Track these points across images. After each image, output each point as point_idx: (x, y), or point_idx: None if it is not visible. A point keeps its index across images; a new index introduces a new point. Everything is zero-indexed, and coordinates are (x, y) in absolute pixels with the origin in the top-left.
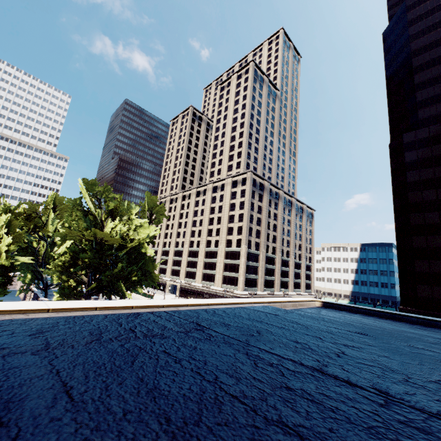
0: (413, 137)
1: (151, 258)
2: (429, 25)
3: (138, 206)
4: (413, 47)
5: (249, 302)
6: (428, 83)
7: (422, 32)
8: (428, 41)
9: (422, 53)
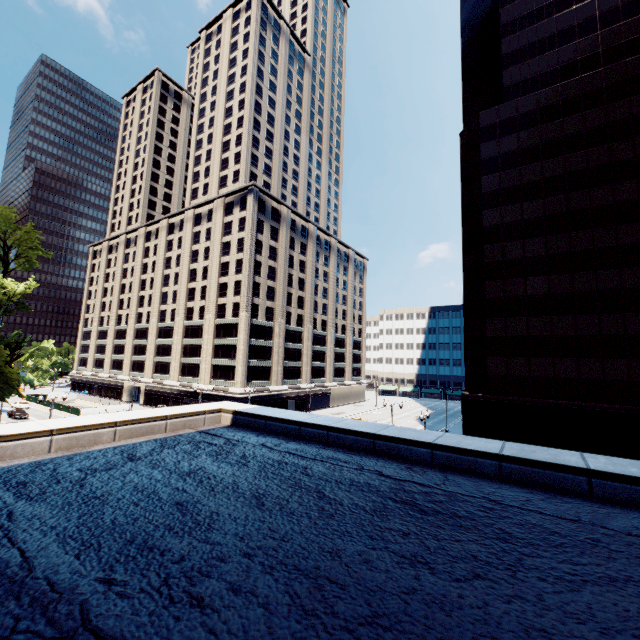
0: (493, 117)
1: None
2: None
3: None
4: None
5: None
6: (519, 22)
7: None
8: None
9: None
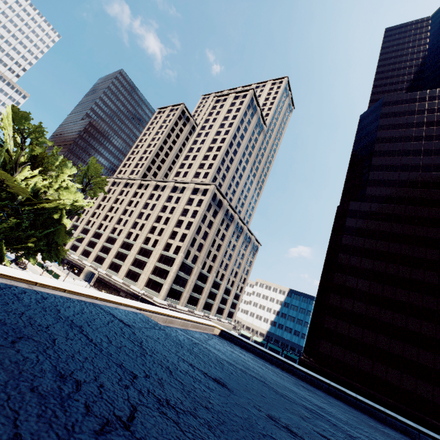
0: (357, 207)
1: (65, 229)
2: (395, 123)
3: (75, 168)
4: (379, 135)
5: (118, 301)
6: (381, 167)
7: (388, 126)
8: (390, 135)
9: (384, 142)
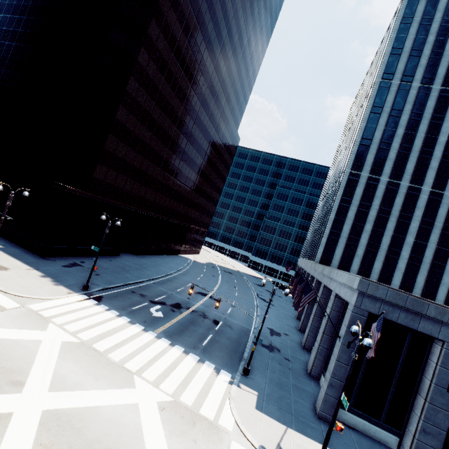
0: None
1: None
2: None
3: None
4: None
5: None
6: None
7: None
8: None
9: None
